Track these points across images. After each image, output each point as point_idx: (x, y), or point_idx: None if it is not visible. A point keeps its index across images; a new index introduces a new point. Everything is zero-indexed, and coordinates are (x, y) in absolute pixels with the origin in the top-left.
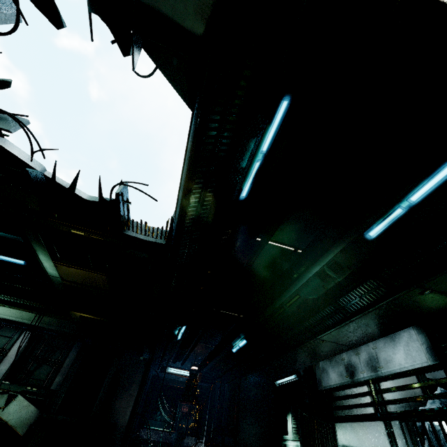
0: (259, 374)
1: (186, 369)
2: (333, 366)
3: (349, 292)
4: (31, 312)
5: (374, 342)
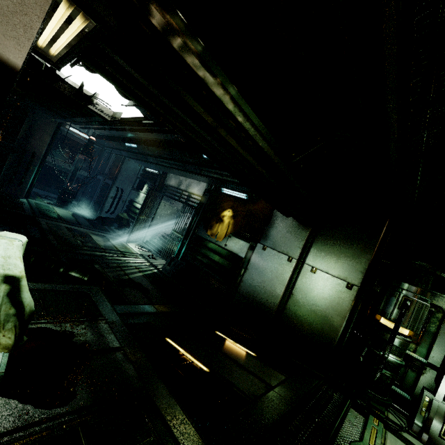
0: (138, 162)
1: (84, 133)
2: (175, 178)
3: (190, 165)
4: None
5: (193, 180)
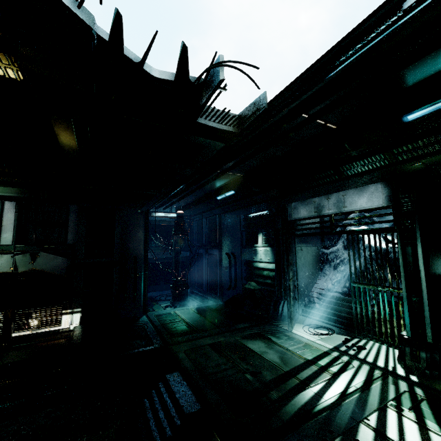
0: (237, 212)
1: (169, 212)
2: (304, 206)
3: (355, 162)
4: (21, 188)
5: (344, 191)
